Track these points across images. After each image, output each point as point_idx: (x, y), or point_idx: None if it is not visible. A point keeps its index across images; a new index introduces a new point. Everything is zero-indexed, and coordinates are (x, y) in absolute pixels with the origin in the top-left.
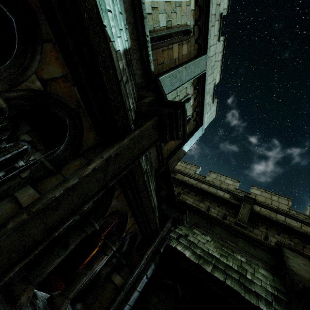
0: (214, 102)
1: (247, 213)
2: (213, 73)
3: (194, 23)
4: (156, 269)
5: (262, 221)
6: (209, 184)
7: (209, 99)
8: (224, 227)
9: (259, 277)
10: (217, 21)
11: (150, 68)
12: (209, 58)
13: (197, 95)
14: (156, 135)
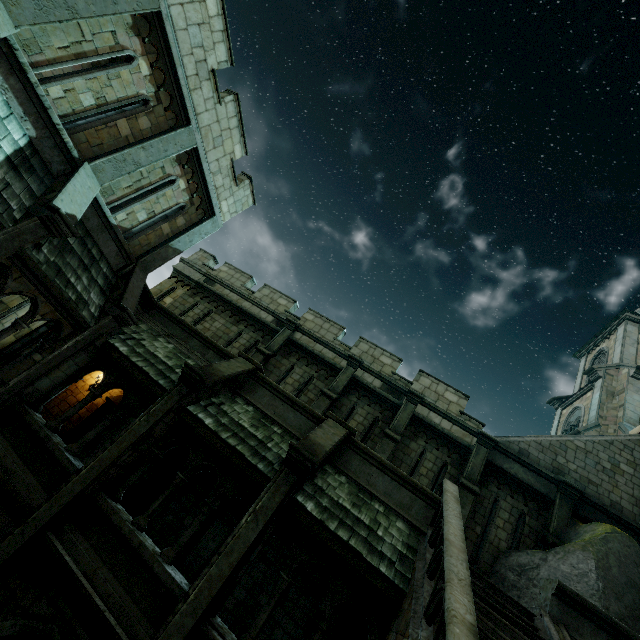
0: (243, 185)
1: (282, 341)
2: (223, 146)
3: (156, 89)
4: (92, 361)
5: (297, 351)
6: (254, 302)
7: (223, 181)
8: (200, 340)
9: None
10: (206, 81)
11: (73, 155)
12: (203, 129)
13: (193, 176)
14: (44, 232)
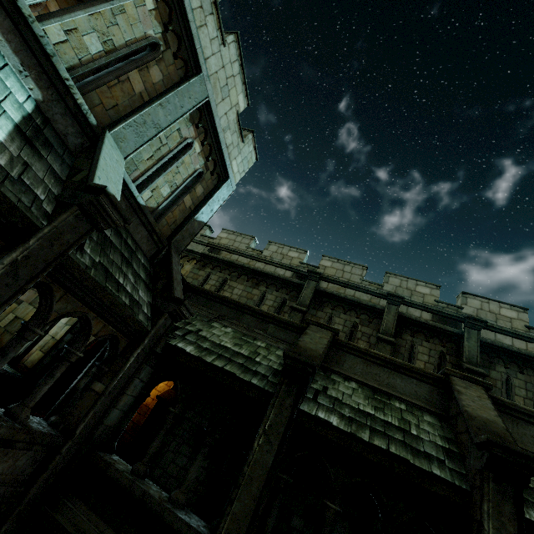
0: (247, 140)
1: (310, 294)
2: (229, 96)
3: (163, 28)
4: (156, 372)
5: (328, 300)
6: (266, 261)
7: (232, 138)
8: (254, 315)
9: (271, 358)
10: (210, 15)
11: (89, 121)
12: (211, 77)
13: (206, 136)
14: (87, 225)
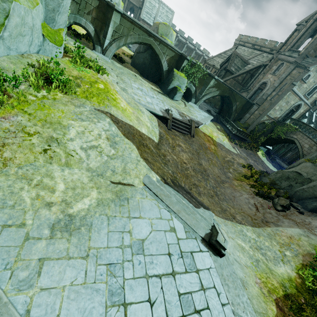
0: None
1: None
2: None
3: None
4: None
5: None
6: None
7: None
8: None
9: None
10: None
11: None
12: None
13: None
14: None
